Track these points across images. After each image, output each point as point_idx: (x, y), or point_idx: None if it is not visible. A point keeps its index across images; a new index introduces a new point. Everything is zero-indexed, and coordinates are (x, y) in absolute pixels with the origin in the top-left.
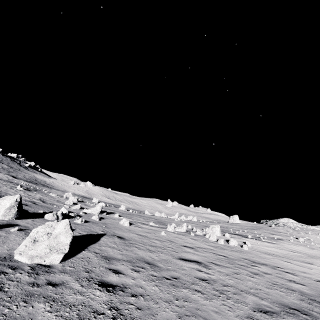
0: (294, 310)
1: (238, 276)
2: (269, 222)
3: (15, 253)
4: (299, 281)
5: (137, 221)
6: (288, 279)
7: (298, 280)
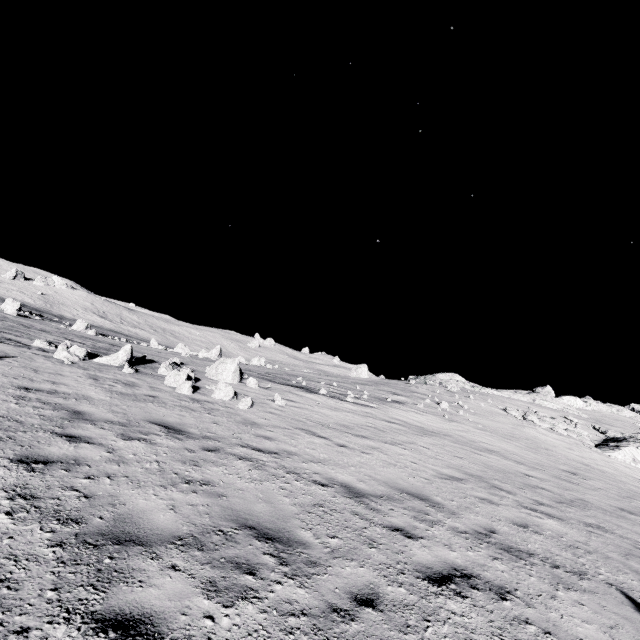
0: None
1: None
2: (419, 380)
3: None
4: (235, 483)
5: None
6: (191, 477)
7: (231, 482)
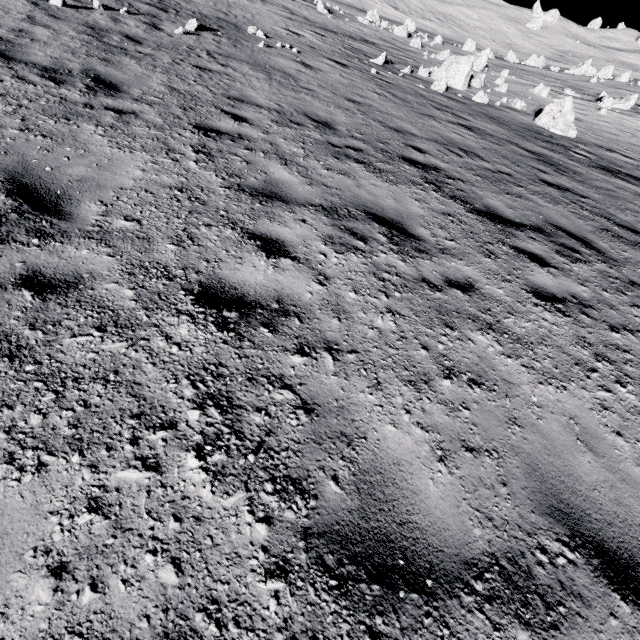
0: None
1: None
2: None
3: (545, 128)
4: None
5: None
6: None
7: None
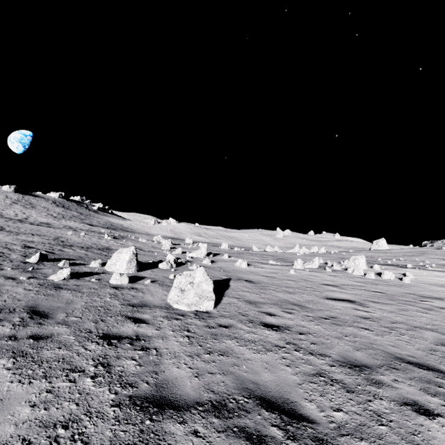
0: None
1: (406, 313)
2: (437, 244)
3: (171, 303)
4: None
5: (252, 261)
6: None
7: None
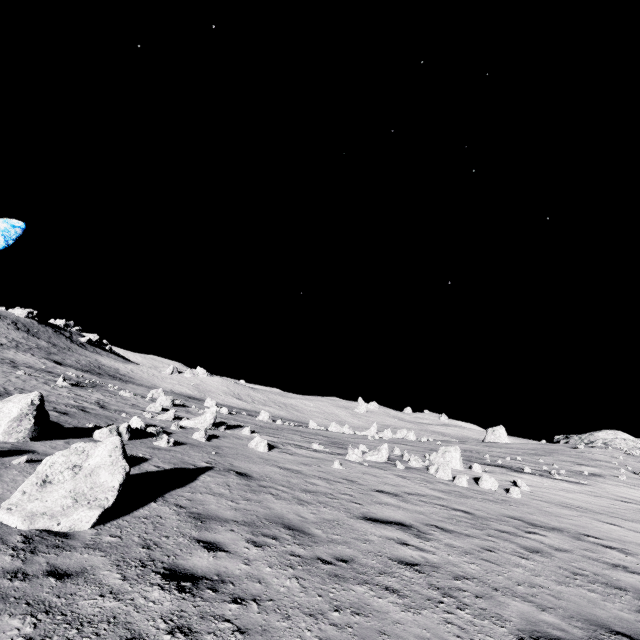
0: (620, 636)
1: (493, 555)
2: (573, 440)
3: (2, 508)
4: (638, 567)
5: (287, 442)
6: (610, 562)
7: (634, 565)
